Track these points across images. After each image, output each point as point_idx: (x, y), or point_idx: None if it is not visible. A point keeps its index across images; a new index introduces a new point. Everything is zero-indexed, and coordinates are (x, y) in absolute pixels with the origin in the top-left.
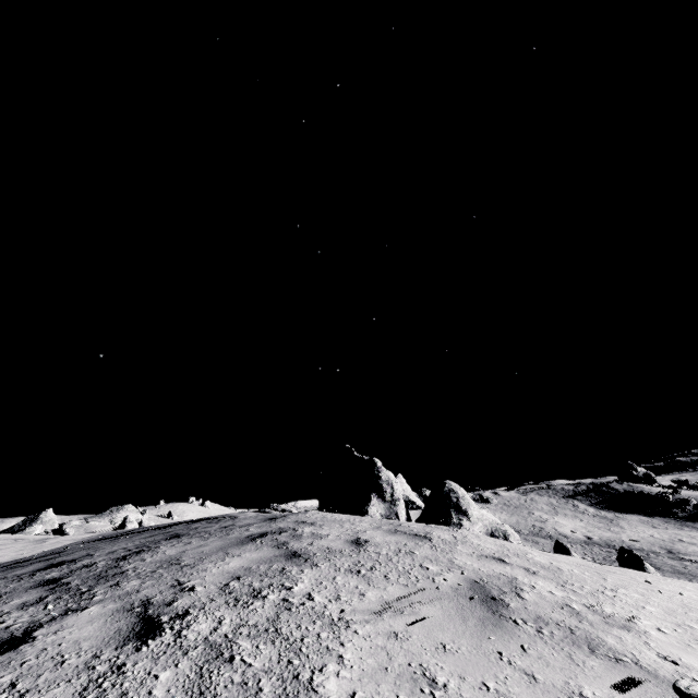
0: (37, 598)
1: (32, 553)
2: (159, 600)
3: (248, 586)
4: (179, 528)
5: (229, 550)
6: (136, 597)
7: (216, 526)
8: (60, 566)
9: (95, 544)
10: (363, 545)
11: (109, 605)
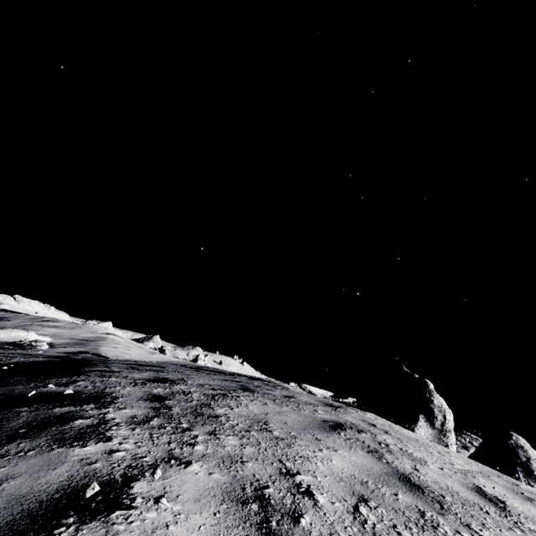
0: (144, 415)
1: (145, 359)
2: (276, 498)
3: (394, 531)
4: (244, 380)
5: (316, 434)
6: (243, 472)
7: (277, 391)
8: (164, 383)
9: (184, 370)
10: (507, 510)
11: (215, 473)
